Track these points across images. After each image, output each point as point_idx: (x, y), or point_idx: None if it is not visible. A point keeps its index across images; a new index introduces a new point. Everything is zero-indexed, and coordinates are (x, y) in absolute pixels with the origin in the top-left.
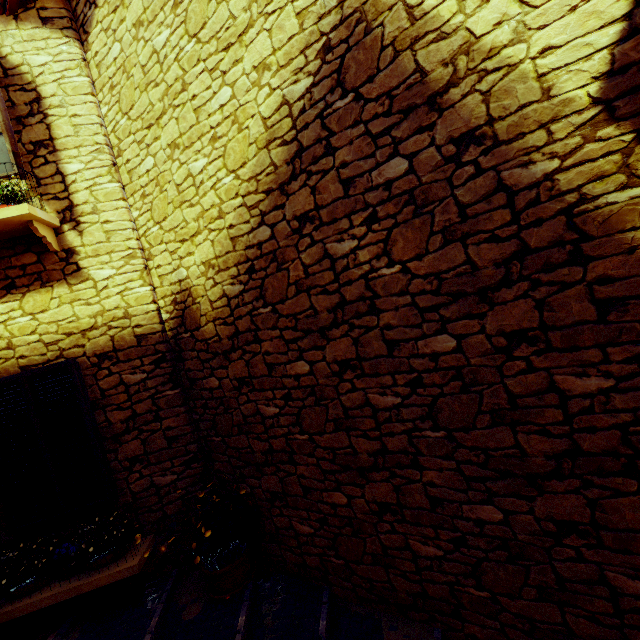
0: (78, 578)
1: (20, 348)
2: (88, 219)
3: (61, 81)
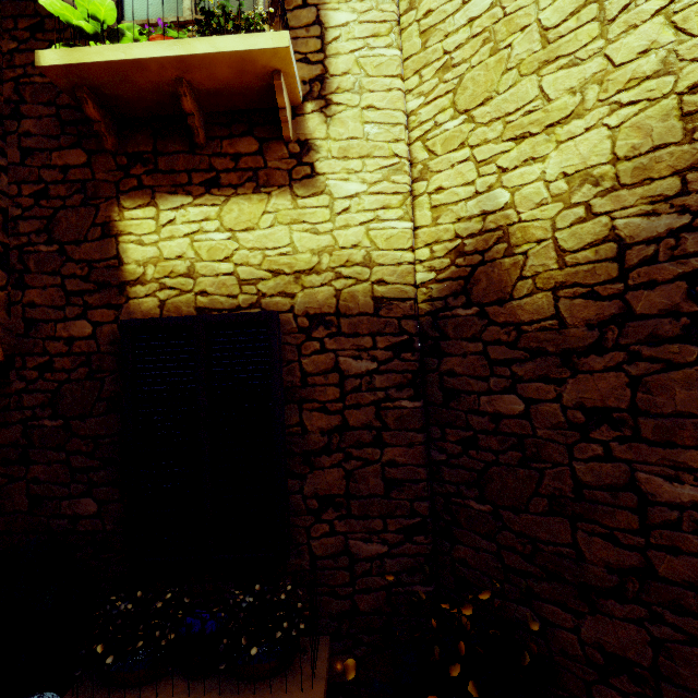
0: (218, 690)
1: (203, 279)
2: (344, 99)
3: None
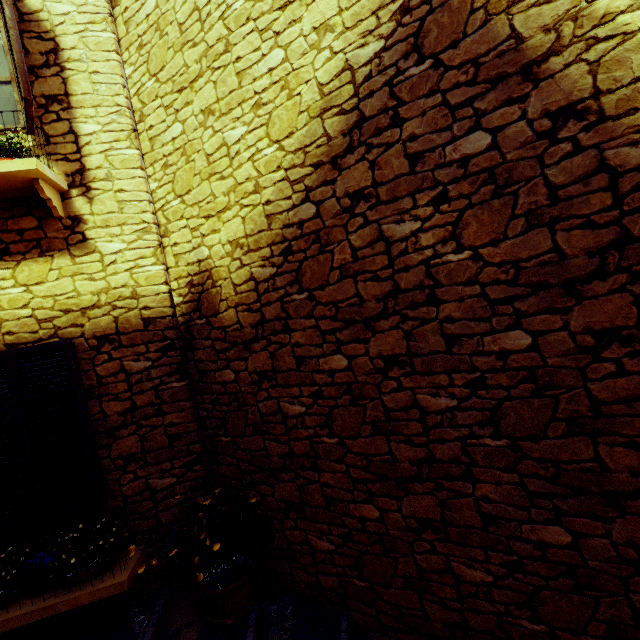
0: (54, 595)
1: (8, 323)
2: (100, 186)
3: (83, 34)
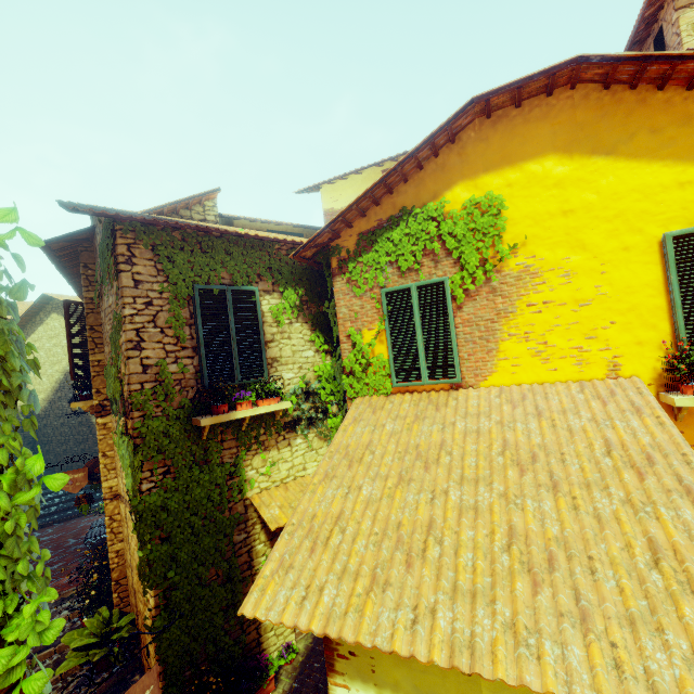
0: None
1: None
2: None
3: None
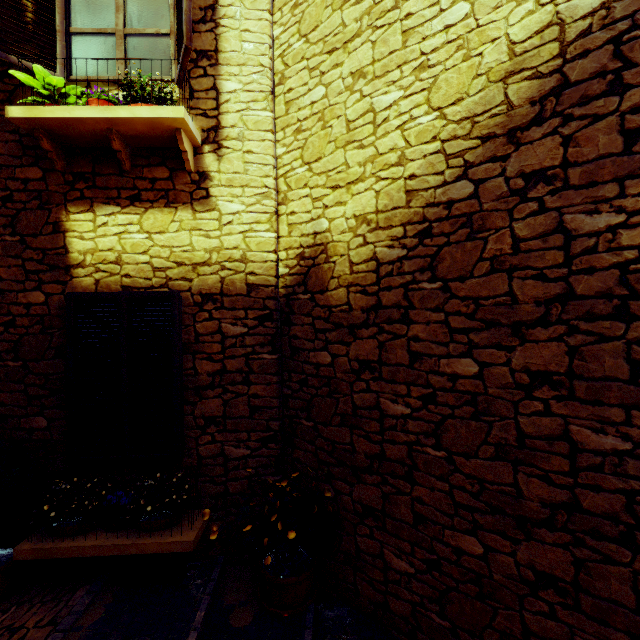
0: (127, 535)
1: (127, 266)
2: (231, 145)
3: None
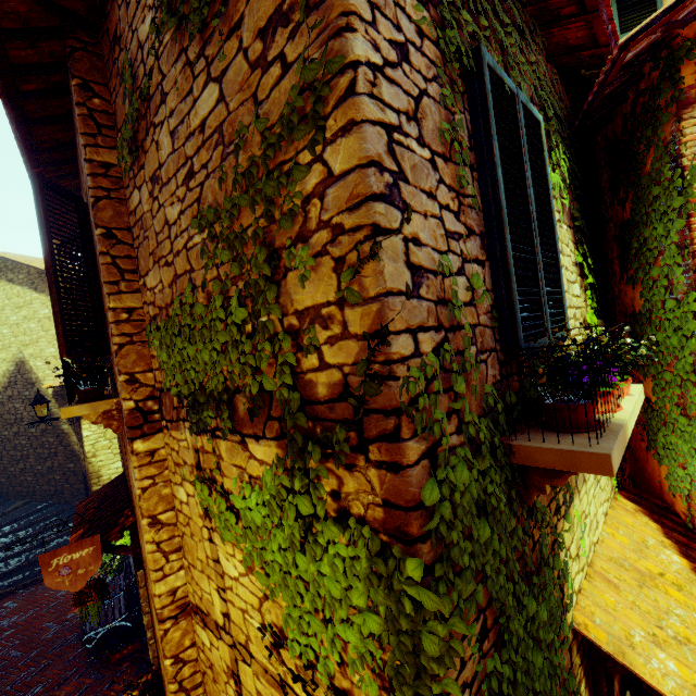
0: None
1: None
2: None
3: None
